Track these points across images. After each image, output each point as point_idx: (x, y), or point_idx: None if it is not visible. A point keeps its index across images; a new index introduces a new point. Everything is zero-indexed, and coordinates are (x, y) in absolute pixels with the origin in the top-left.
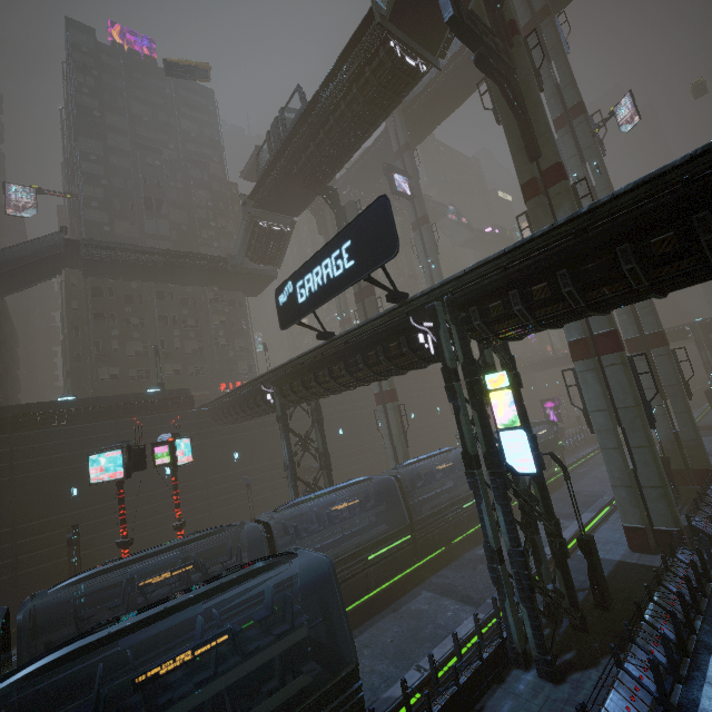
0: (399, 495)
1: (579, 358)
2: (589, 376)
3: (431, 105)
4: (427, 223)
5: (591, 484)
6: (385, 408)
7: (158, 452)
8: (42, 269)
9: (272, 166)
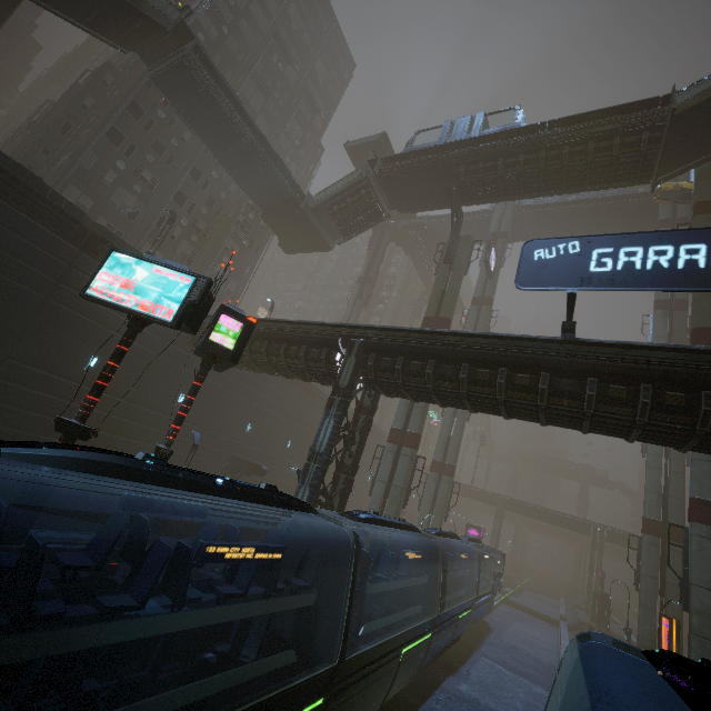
0: (439, 571)
1: (704, 521)
2: (710, 546)
3: (537, 221)
4: (491, 305)
5: (521, 642)
6: (399, 451)
7: (224, 323)
8: (119, 23)
9: (438, 149)
